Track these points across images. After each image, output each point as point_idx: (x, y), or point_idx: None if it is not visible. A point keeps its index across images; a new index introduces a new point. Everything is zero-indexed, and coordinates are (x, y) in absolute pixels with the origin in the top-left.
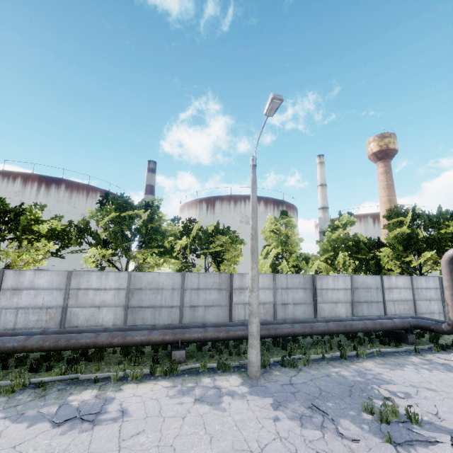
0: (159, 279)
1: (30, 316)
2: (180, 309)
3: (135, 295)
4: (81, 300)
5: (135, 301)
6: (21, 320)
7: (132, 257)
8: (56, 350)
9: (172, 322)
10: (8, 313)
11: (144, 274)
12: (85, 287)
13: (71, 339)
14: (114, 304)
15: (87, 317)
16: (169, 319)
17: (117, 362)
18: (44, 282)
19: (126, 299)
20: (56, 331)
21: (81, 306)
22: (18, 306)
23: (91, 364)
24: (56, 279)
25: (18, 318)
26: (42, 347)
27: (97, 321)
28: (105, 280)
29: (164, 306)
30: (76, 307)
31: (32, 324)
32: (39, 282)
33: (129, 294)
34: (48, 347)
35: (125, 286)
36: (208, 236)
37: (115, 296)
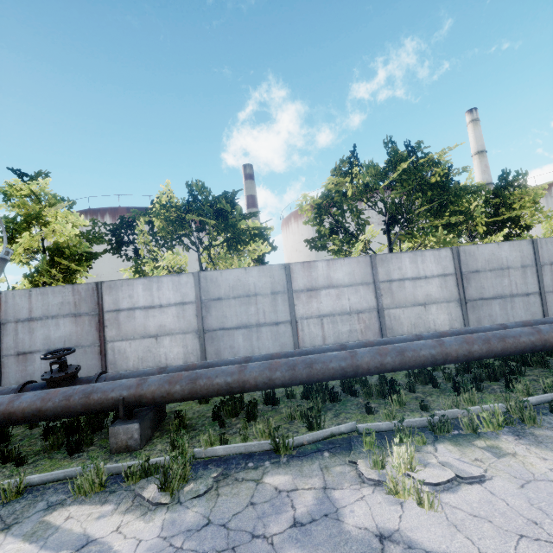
0: (500, 254)
1: (338, 326)
2: (539, 297)
3: (471, 282)
4: (398, 297)
5: (473, 290)
6: (329, 332)
7: (417, 236)
8: (489, 356)
9: (532, 318)
10: (310, 324)
11: (476, 248)
12: (397, 277)
13: (505, 338)
14: (443, 298)
15: (412, 321)
16: (527, 314)
17: (550, 374)
18: (342, 275)
19: (459, 289)
20: (435, 334)
21: (401, 306)
22: (319, 313)
23: (518, 380)
24: (357, 269)
25: (324, 330)
26: (470, 354)
27: (427, 326)
28: (421, 264)
29: (516, 295)
30: (394, 308)
31: (345, 337)
32: (337, 277)
33: (463, 281)
34: (478, 353)
35: (451, 270)
36: (489, 198)
37: (441, 286)
